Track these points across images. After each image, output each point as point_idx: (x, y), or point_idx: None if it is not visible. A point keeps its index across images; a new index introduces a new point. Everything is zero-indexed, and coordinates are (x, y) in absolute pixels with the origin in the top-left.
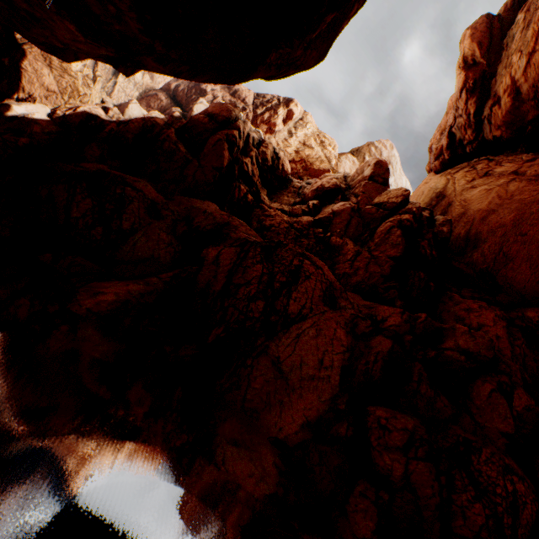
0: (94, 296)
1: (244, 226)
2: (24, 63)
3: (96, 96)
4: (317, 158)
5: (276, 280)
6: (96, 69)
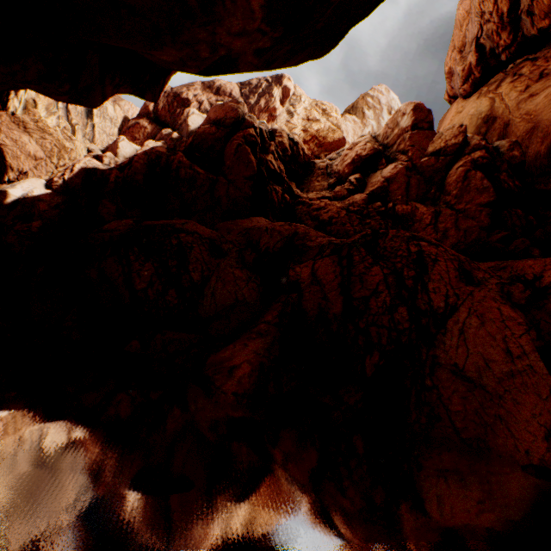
0: (230, 375)
1: (310, 230)
2: (0, 138)
3: (81, 147)
4: (327, 130)
5: (406, 278)
6: (70, 117)
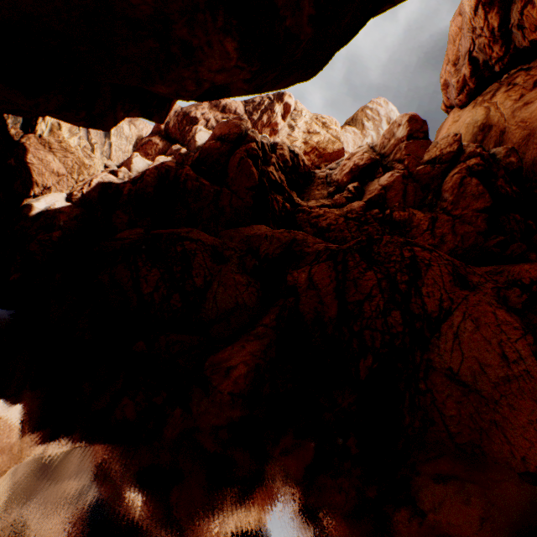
0: (227, 375)
1: (308, 237)
2: (28, 157)
3: (99, 164)
4: (327, 141)
5: (399, 282)
6: (90, 137)
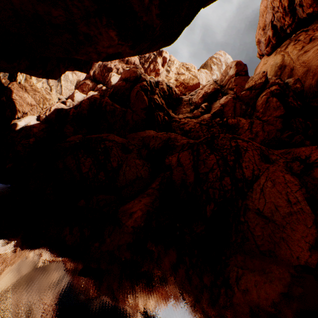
0: (130, 217)
1: (178, 136)
2: (13, 96)
3: (55, 98)
4: (189, 79)
5: (229, 160)
6: (49, 82)
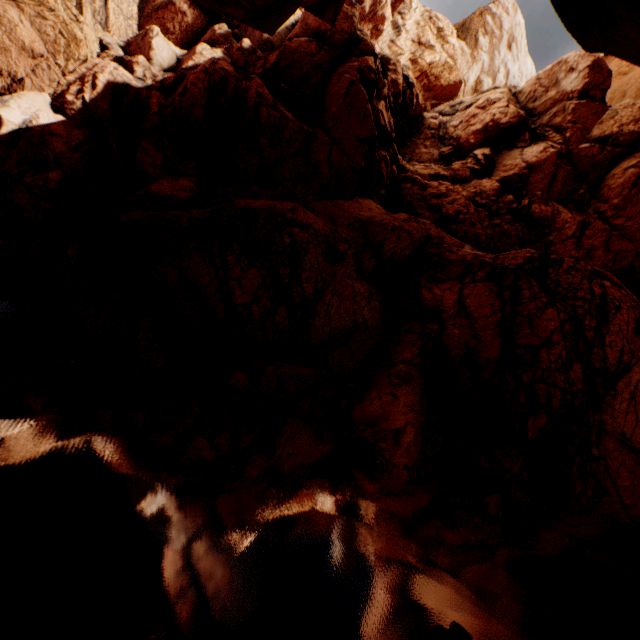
0: (397, 444)
1: (439, 231)
2: None
3: (92, 38)
4: (443, 65)
5: (586, 328)
6: None
